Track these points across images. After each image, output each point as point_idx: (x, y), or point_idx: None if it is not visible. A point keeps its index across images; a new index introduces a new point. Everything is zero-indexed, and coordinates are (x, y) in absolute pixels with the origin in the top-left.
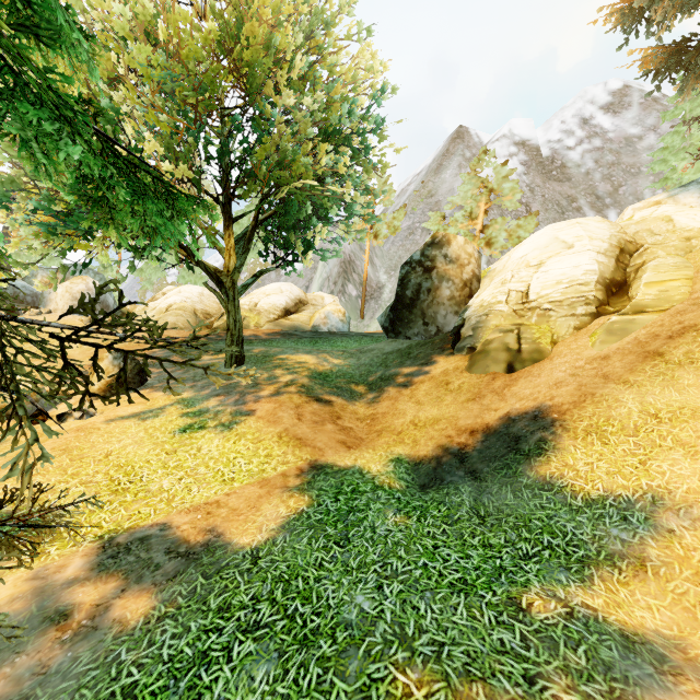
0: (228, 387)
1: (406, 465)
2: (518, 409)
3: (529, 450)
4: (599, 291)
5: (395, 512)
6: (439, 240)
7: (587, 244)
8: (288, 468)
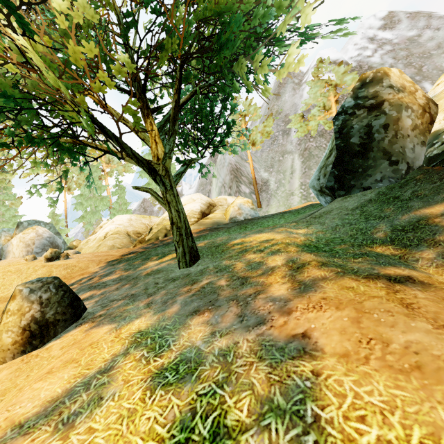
0: (203, 294)
1: None
2: None
3: None
4: None
5: None
6: (371, 77)
7: None
8: None
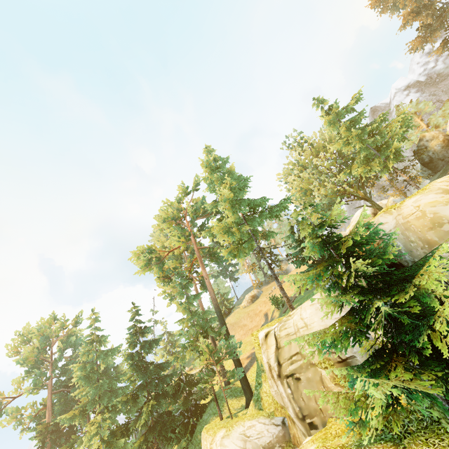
0: None
1: None
2: None
3: None
4: None
5: None
6: (419, 139)
7: None
8: None
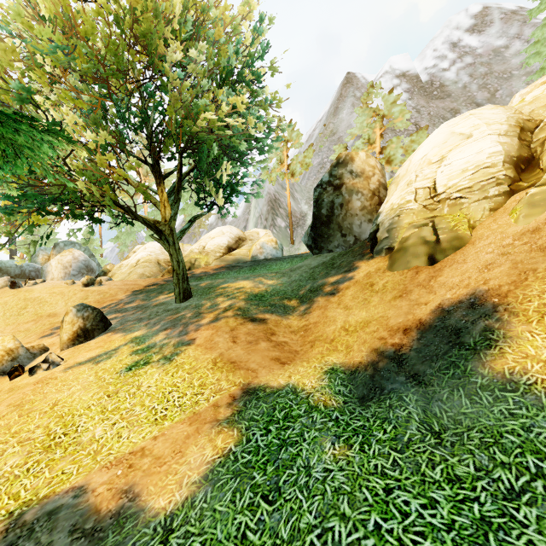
0: (174, 320)
1: (341, 375)
2: (451, 299)
3: (475, 342)
4: (509, 169)
5: (333, 441)
6: (343, 159)
7: (486, 130)
8: (220, 397)
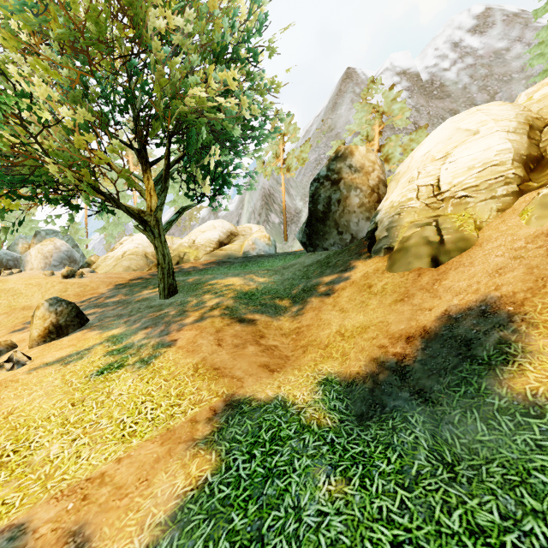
0: (156, 318)
1: (337, 387)
2: (458, 305)
3: (489, 356)
4: (519, 168)
5: (328, 472)
6: (342, 153)
7: (494, 126)
8: (199, 410)
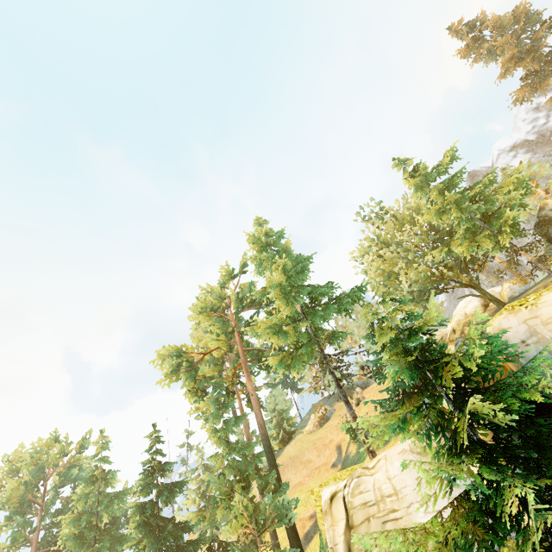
0: None
1: None
2: None
3: None
4: None
5: None
6: (539, 208)
7: None
8: None
